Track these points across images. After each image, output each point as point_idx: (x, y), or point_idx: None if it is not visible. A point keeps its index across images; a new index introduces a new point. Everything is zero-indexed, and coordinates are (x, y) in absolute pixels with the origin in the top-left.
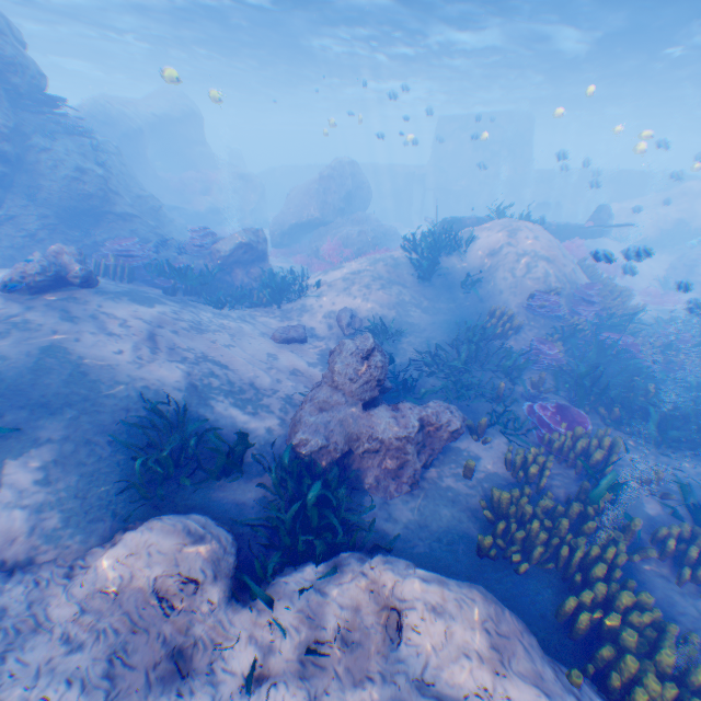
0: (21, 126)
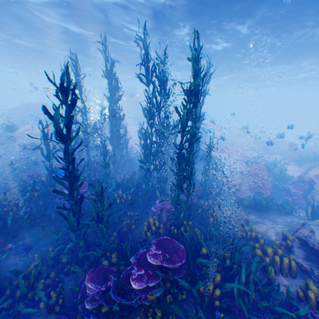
0: None
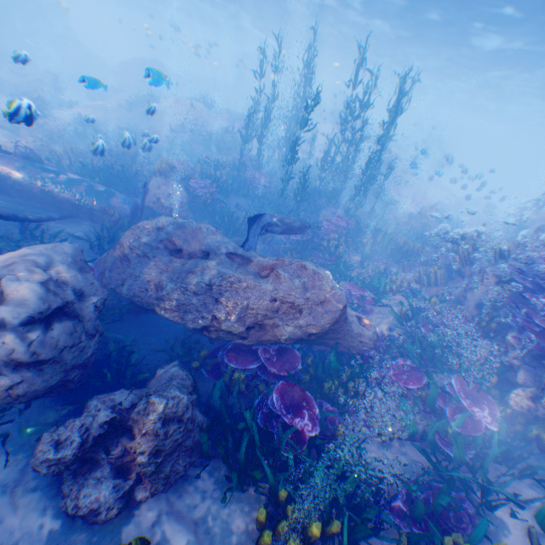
0: None
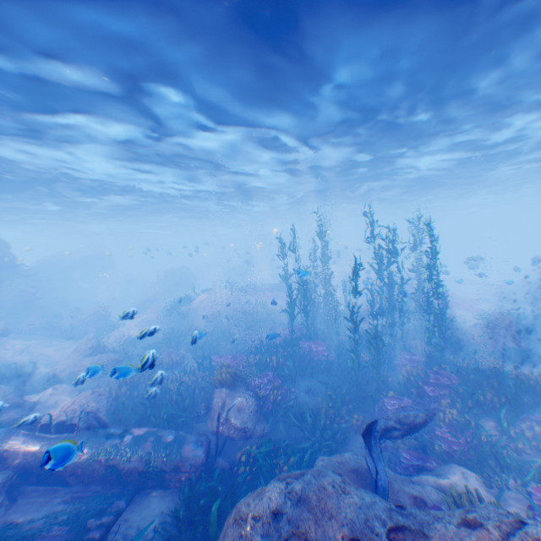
0: (1, 278)
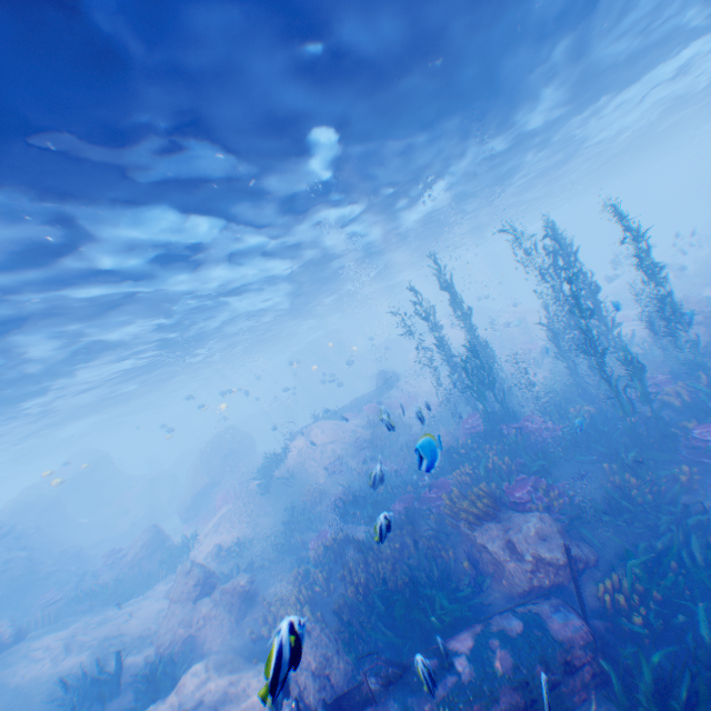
0: None
